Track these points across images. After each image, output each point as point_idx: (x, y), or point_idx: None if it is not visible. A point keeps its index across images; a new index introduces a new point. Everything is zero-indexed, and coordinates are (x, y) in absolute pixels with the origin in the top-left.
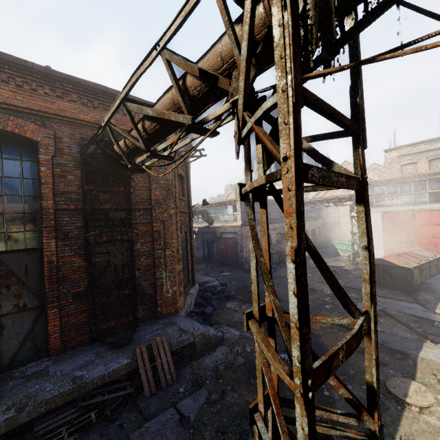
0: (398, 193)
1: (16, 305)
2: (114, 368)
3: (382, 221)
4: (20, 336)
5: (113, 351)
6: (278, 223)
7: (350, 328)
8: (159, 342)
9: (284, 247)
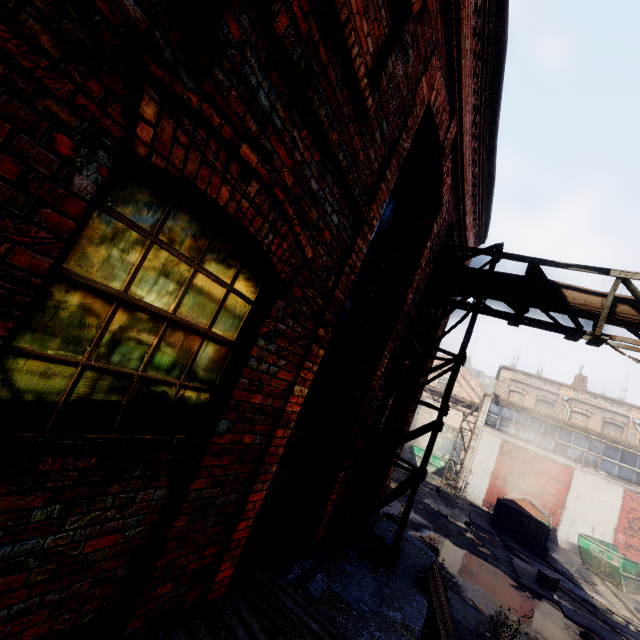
0: (526, 427)
1: (288, 440)
2: (425, 613)
3: (500, 450)
4: (265, 501)
5: (387, 574)
6: None
7: (543, 596)
8: (436, 574)
9: None
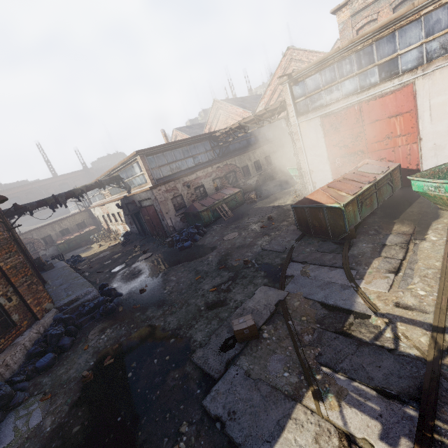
0: (337, 80)
1: None
2: None
3: (323, 131)
4: None
5: None
6: (210, 166)
7: (205, 371)
8: None
9: (220, 197)
